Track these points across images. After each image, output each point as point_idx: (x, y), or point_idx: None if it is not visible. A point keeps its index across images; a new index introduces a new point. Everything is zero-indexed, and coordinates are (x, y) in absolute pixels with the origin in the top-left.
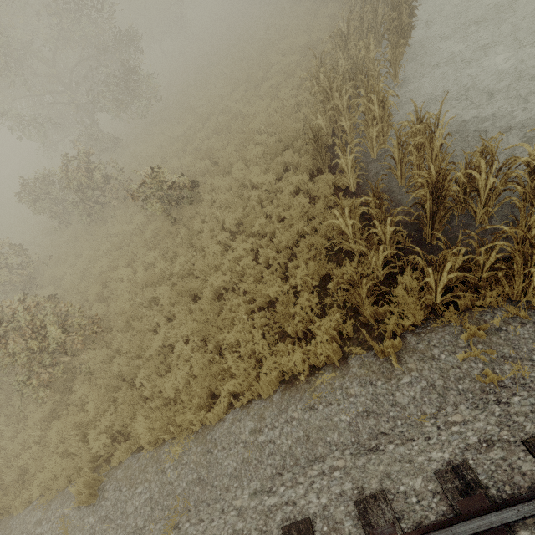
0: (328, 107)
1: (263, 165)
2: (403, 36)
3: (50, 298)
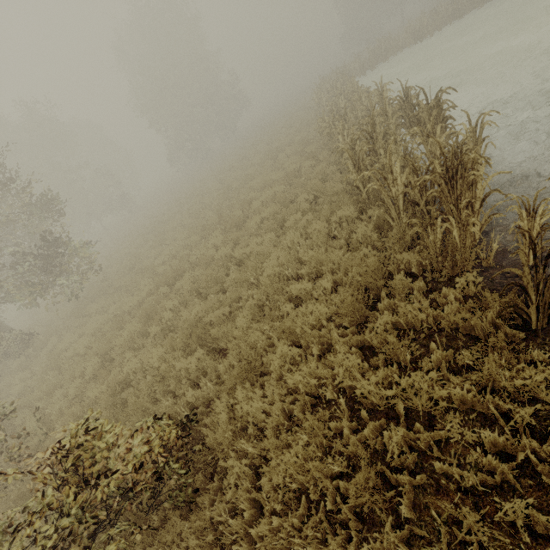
0: (463, 203)
1: (343, 339)
2: (446, 125)
3: None
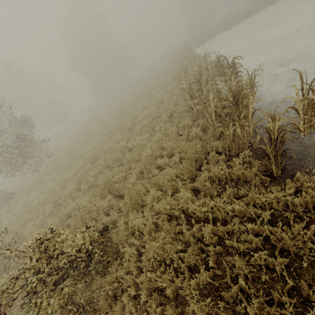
0: (242, 115)
1: (184, 186)
2: (238, 75)
3: None
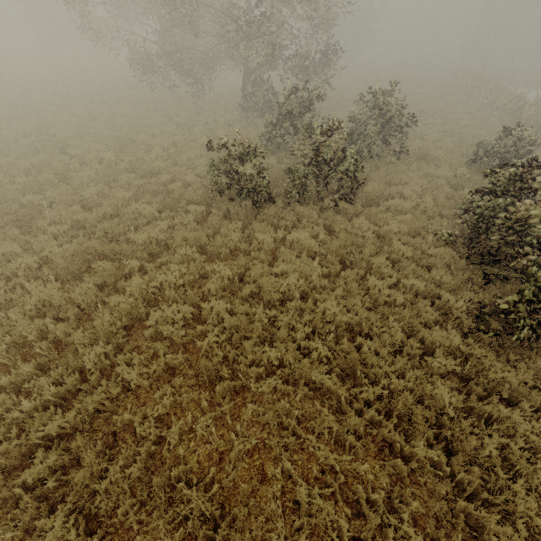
0: None
1: None
2: None
3: (411, 209)
